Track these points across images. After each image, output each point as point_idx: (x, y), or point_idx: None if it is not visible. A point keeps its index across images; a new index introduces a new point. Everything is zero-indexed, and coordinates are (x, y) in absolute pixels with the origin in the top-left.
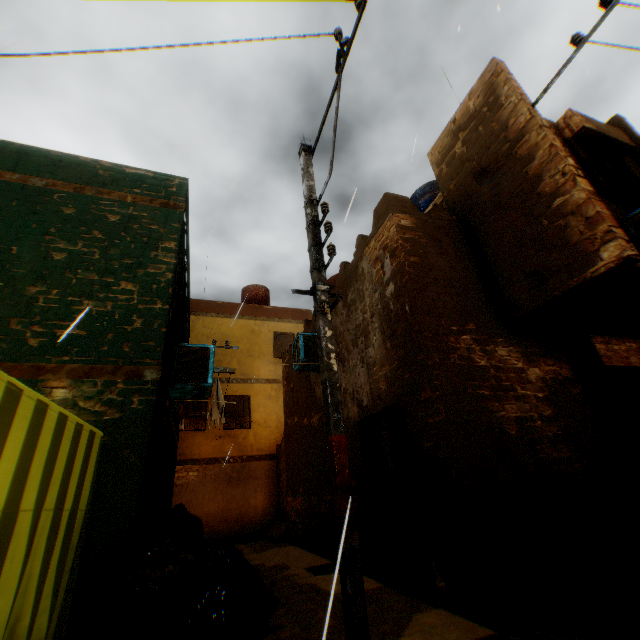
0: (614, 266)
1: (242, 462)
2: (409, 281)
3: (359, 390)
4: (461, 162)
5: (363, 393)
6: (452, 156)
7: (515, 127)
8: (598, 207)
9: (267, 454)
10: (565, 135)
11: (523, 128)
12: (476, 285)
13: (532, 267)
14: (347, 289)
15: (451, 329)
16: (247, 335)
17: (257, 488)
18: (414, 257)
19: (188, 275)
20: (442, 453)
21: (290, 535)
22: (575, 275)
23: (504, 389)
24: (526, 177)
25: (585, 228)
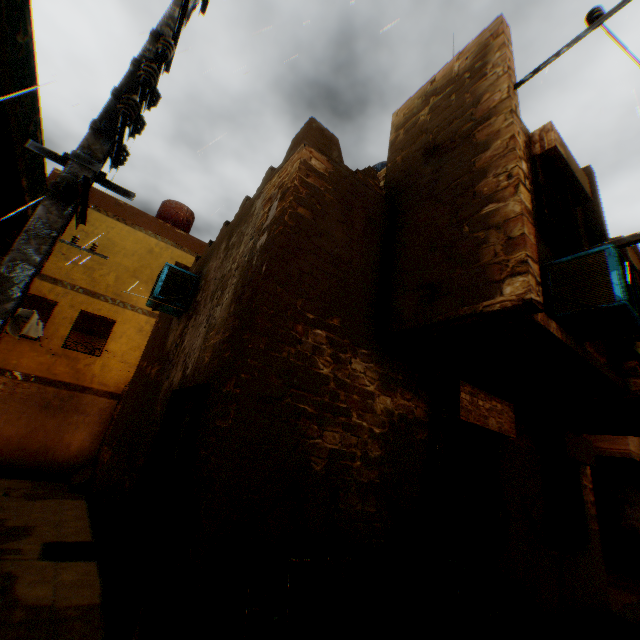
0: (512, 308)
1: (74, 391)
2: (280, 234)
3: (191, 354)
4: (419, 132)
5: (192, 359)
6: (414, 123)
7: (487, 105)
8: (528, 230)
9: (111, 391)
10: (535, 150)
11: (494, 108)
12: (368, 278)
13: (432, 278)
14: (235, 229)
15: (305, 315)
16: (142, 253)
17: (81, 425)
18: (305, 209)
19: (33, 124)
20: (207, 472)
21: (90, 488)
22: (469, 304)
23: (336, 411)
24: (472, 169)
25: (503, 250)
